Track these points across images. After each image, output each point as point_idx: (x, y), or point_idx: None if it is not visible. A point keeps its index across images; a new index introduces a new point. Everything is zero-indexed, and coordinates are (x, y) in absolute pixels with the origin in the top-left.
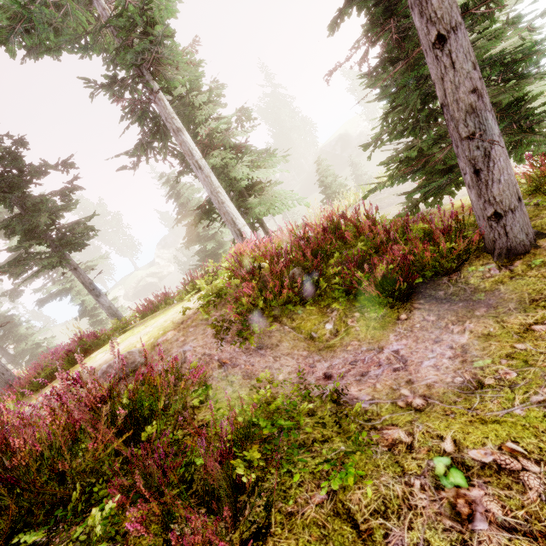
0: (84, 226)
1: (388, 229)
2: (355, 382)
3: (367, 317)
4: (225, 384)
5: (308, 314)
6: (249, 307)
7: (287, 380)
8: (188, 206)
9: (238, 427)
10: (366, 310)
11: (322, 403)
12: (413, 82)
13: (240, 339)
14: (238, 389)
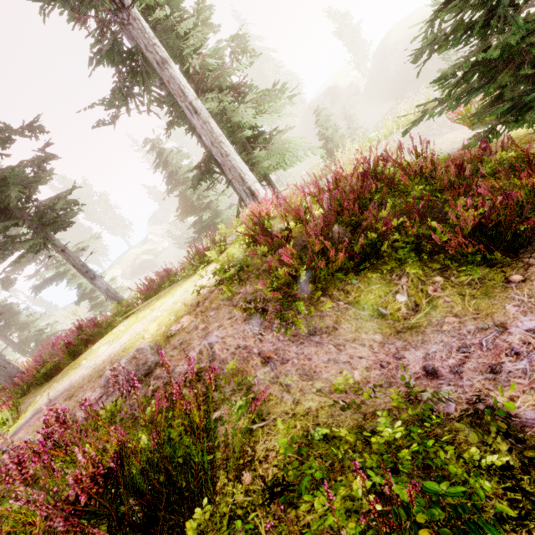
0: (64, 200)
1: (462, 162)
2: (488, 383)
3: (455, 282)
4: (278, 390)
5: (366, 283)
6: (287, 280)
7: (369, 381)
8: (178, 174)
9: (387, 531)
10: (451, 273)
11: (482, 436)
12: None
13: (281, 323)
14: (300, 398)
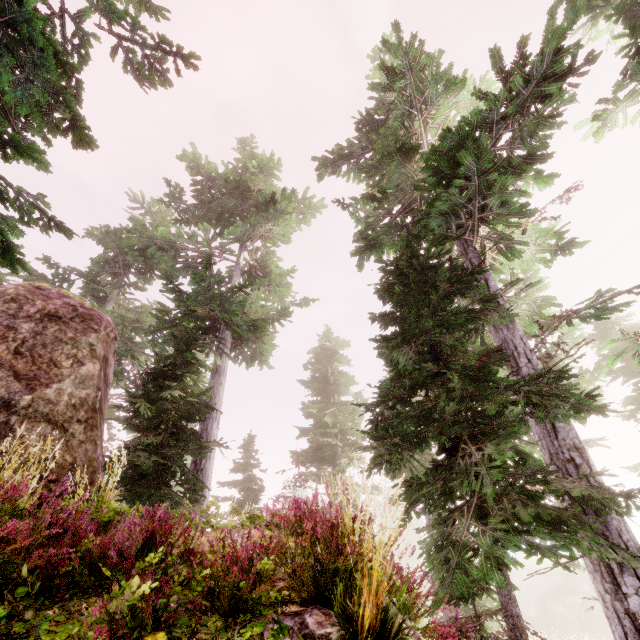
0: None
1: None
2: None
3: None
4: None
5: None
6: None
7: None
8: None
9: None
10: None
11: None
12: None
13: None
14: None
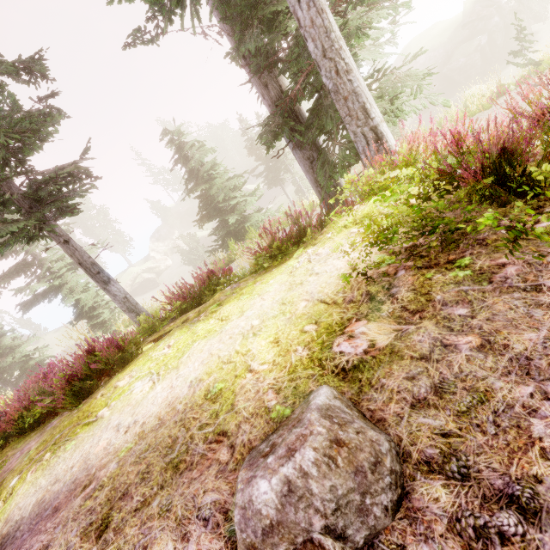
0: (73, 166)
1: None
2: None
3: None
4: None
5: None
6: None
7: None
8: (201, 171)
9: None
10: None
11: None
12: None
13: None
14: None
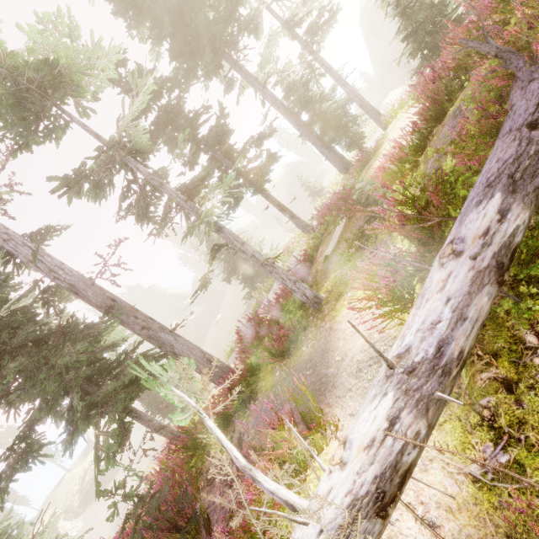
0: None
1: None
2: None
3: None
4: None
5: None
6: None
7: None
8: (222, 240)
9: None
10: None
11: None
12: (437, 7)
13: None
14: None
